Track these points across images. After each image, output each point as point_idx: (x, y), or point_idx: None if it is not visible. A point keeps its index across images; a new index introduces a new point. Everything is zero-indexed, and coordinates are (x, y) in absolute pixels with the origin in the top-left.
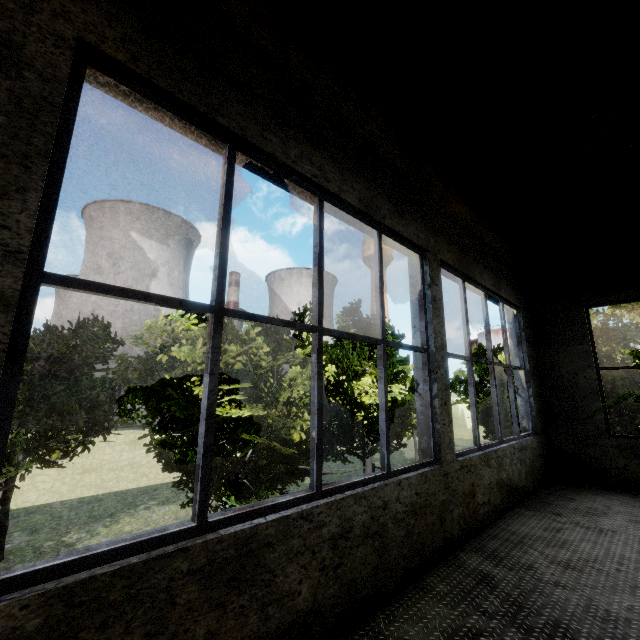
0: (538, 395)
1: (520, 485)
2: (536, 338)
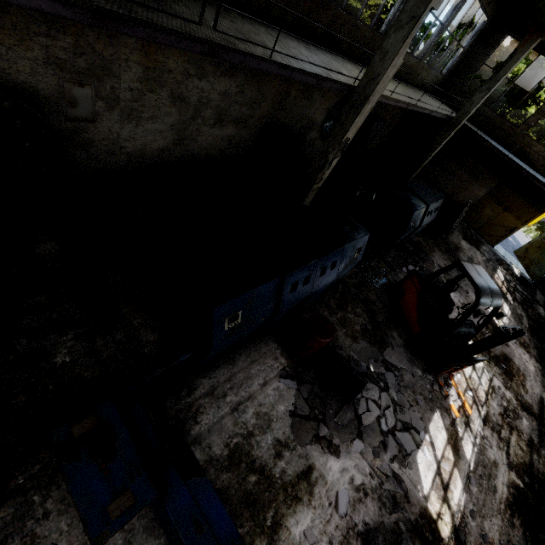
0: (458, 63)
1: (426, 86)
2: (481, 38)
